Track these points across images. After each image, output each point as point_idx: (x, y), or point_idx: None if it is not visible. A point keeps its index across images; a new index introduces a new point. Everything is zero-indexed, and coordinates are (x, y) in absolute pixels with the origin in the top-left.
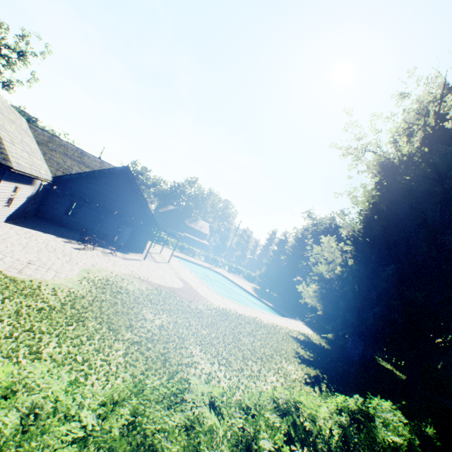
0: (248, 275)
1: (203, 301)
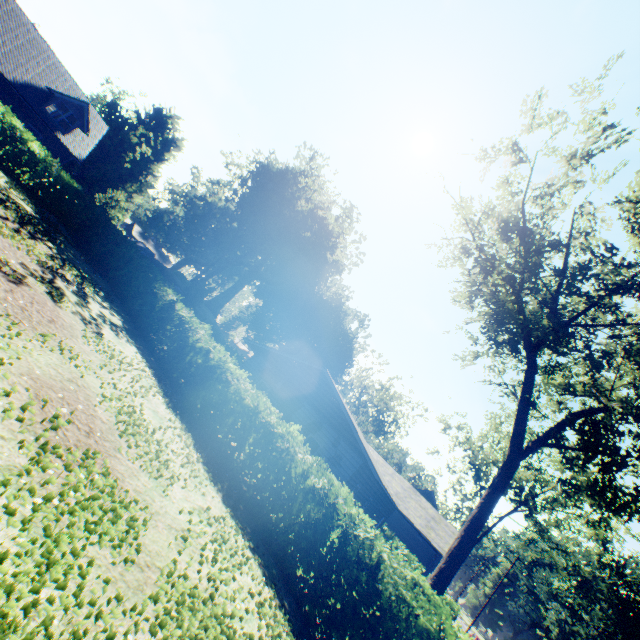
0: None
1: None
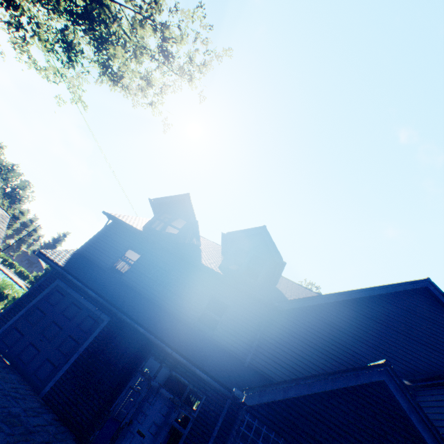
0: (22, 273)
1: None
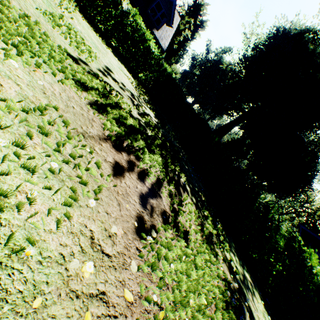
0: None
1: None
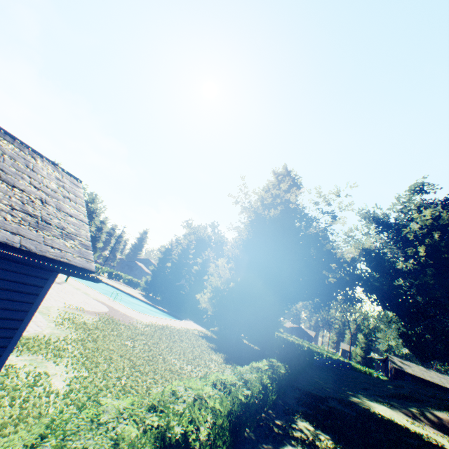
0: (131, 281)
1: (134, 320)
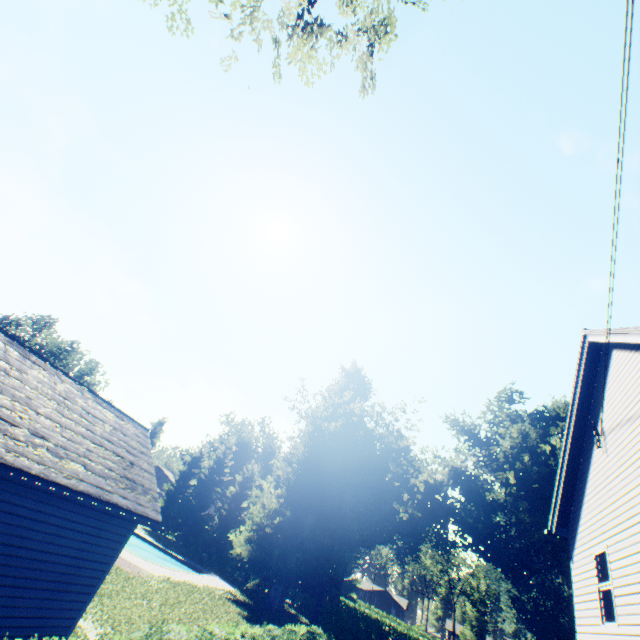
0: None
1: (144, 571)
